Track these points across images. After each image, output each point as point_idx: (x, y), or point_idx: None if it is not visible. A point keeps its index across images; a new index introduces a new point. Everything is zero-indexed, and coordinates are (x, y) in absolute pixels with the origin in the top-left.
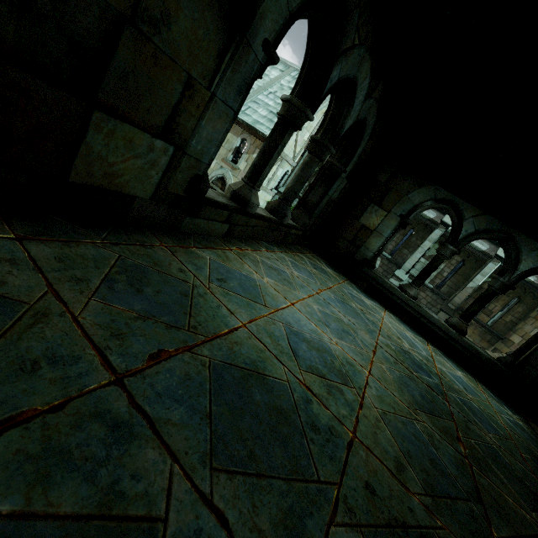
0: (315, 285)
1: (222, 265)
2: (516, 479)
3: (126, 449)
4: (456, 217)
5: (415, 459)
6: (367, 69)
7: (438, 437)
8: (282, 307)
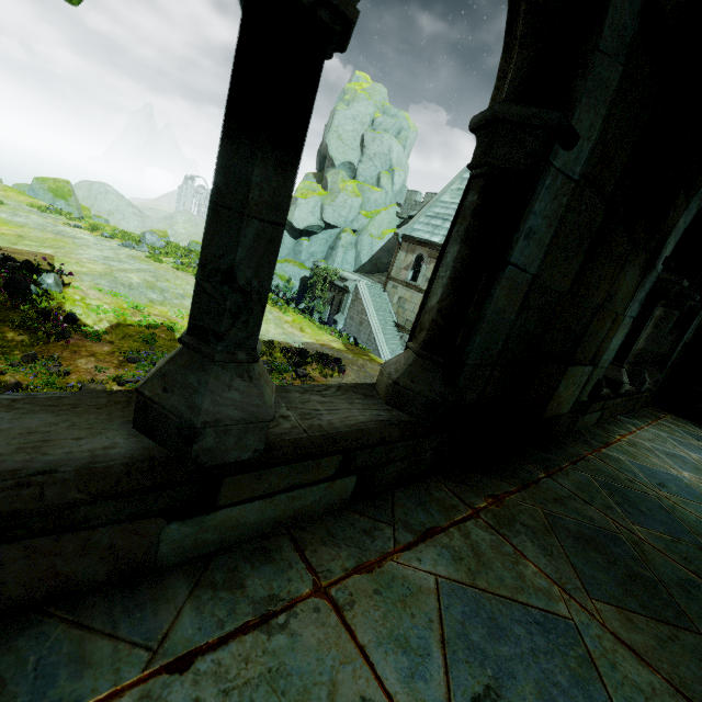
0: None
1: (638, 464)
2: None
3: None
4: None
5: None
6: None
7: None
8: None
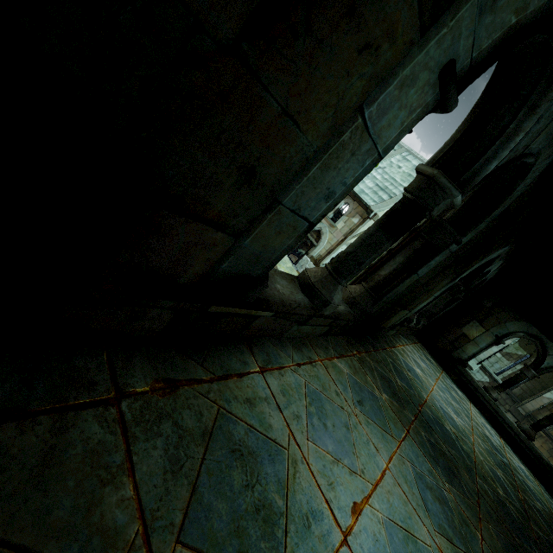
0: (433, 375)
1: (403, 359)
2: (549, 526)
3: (432, 432)
4: (542, 350)
5: (498, 482)
6: (499, 264)
7: (508, 483)
8: (431, 390)
